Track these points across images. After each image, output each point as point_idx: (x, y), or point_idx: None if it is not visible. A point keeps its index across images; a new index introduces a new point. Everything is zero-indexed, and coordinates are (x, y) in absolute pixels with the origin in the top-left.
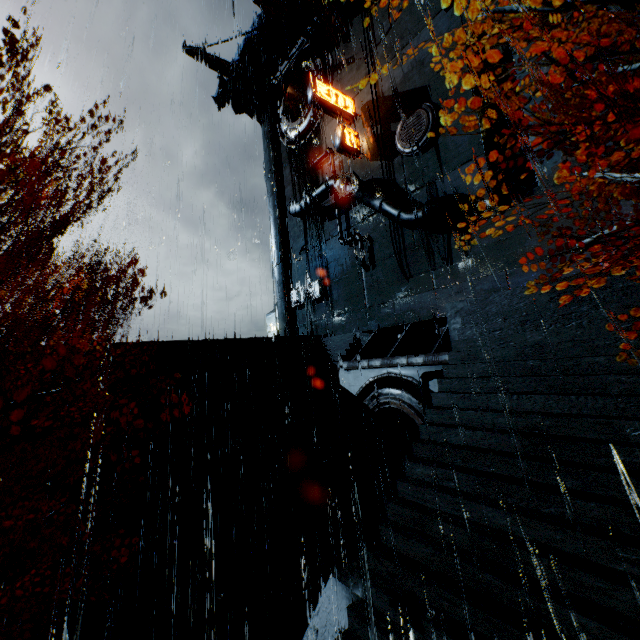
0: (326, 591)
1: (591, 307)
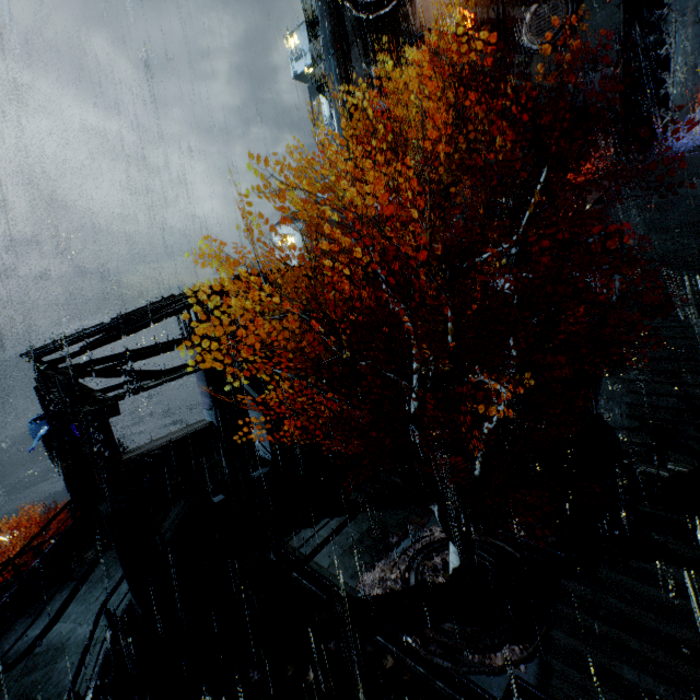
0: (603, 383)
1: None
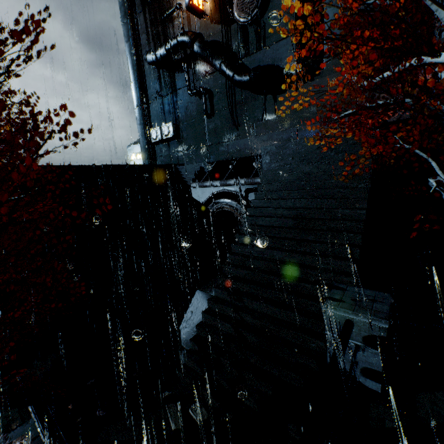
0: (195, 296)
1: (336, 153)
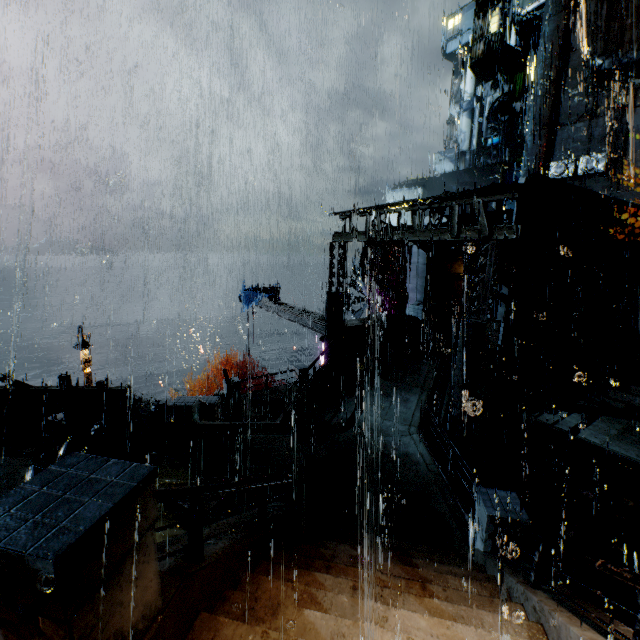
0: None
1: None
